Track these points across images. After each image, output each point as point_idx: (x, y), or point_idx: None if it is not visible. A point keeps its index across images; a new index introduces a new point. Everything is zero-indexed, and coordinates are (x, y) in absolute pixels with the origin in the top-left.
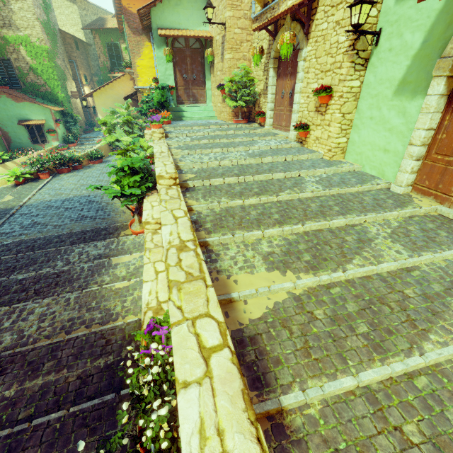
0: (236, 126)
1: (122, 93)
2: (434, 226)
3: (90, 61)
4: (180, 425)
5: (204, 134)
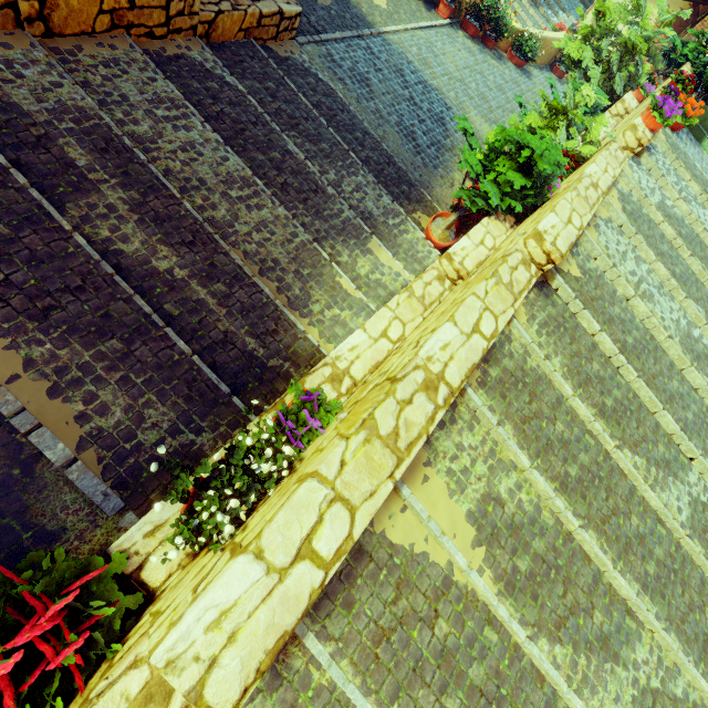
0: None
1: None
2: None
3: None
4: (218, 584)
5: (688, 214)
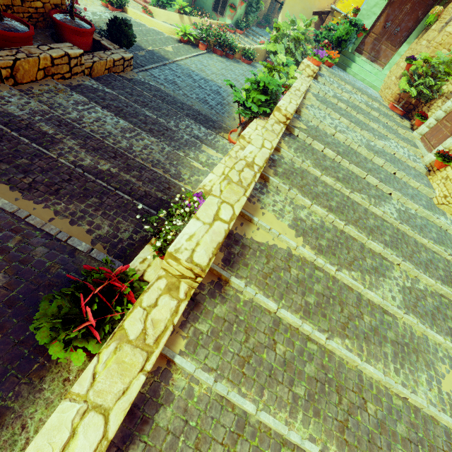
0: (387, 111)
1: (317, 4)
2: (451, 315)
3: None
4: (185, 228)
5: (349, 98)
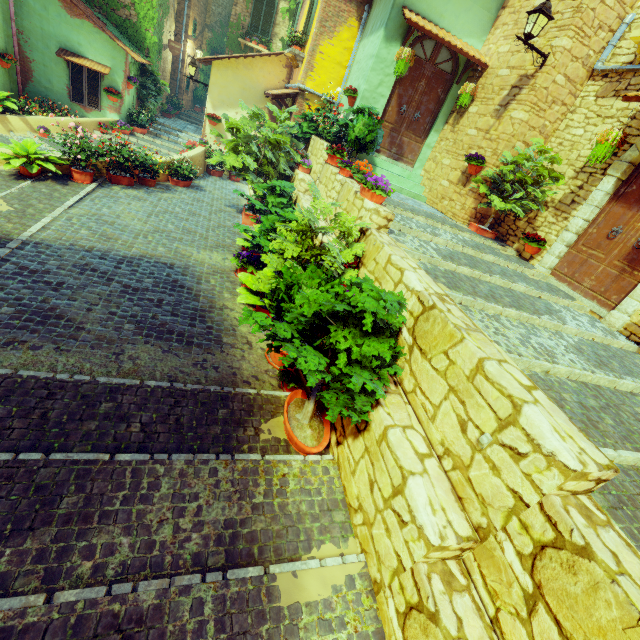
0: (482, 241)
1: (263, 81)
2: None
3: (211, 3)
4: None
5: (446, 243)
